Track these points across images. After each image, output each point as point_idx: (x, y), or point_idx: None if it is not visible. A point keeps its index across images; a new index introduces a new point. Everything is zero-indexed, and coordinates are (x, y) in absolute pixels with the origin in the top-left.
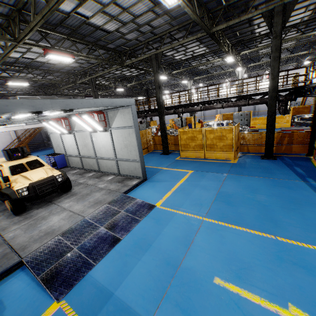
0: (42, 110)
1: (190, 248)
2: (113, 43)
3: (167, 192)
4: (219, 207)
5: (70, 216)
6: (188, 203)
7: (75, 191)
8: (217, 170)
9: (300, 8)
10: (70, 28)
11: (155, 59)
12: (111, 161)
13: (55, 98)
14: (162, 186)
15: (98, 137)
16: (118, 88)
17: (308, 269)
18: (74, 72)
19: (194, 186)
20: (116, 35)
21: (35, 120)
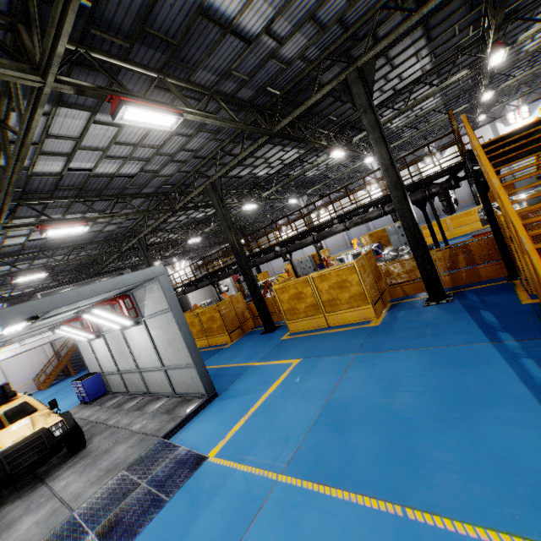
0: None
1: None
2: (149, 186)
3: (239, 419)
4: (317, 441)
5: (52, 512)
6: (265, 440)
7: (91, 448)
8: (342, 349)
9: (406, 58)
10: (74, 188)
11: (213, 190)
12: (159, 372)
13: (98, 280)
14: (236, 406)
15: (132, 336)
16: (191, 239)
17: None
18: (117, 237)
19: (289, 396)
20: (146, 176)
21: (45, 330)
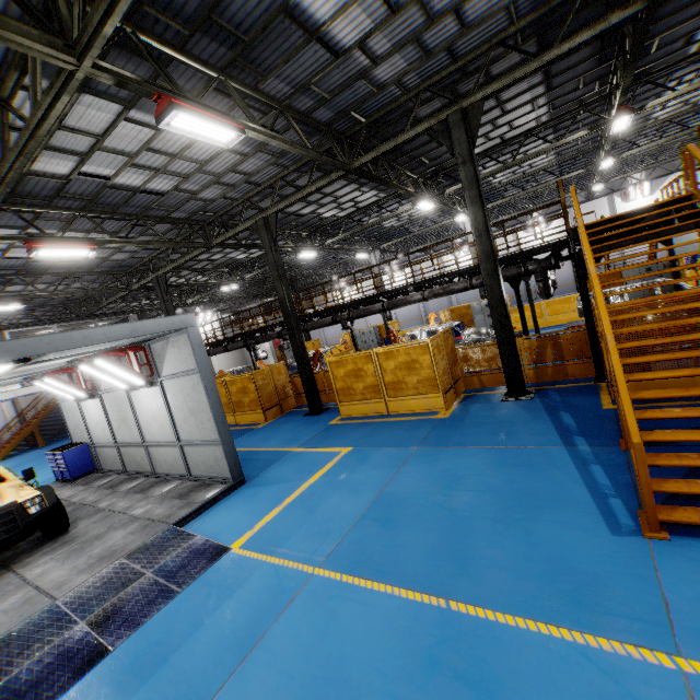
0: None
1: (247, 658)
2: (181, 210)
3: (271, 509)
4: (363, 536)
5: (27, 601)
6: (302, 532)
7: (75, 533)
8: (401, 440)
9: (520, 104)
10: (82, 199)
11: (265, 228)
12: (172, 448)
13: (93, 323)
14: (268, 495)
15: (142, 399)
16: (226, 286)
17: (483, 686)
18: (126, 269)
19: (334, 488)
20: (180, 197)
21: (19, 379)
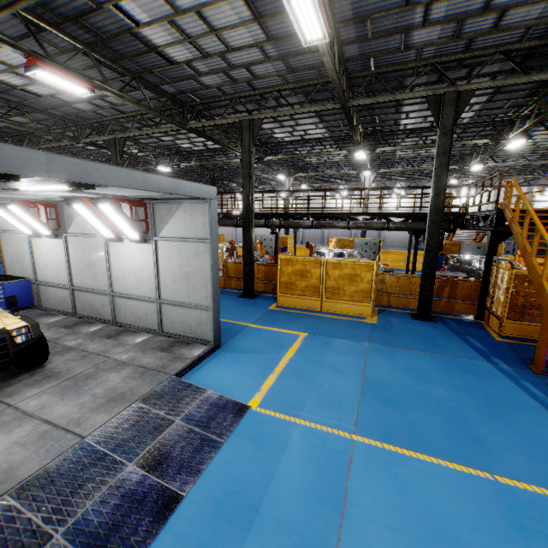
0: (21, 173)
1: (345, 513)
2: (174, 84)
3: (266, 375)
4: (376, 411)
5: (42, 435)
6: (314, 401)
7: (55, 368)
8: (350, 335)
9: None
10: (96, 34)
11: (249, 129)
12: (146, 303)
13: None
14: (254, 362)
15: (123, 252)
16: (163, 167)
17: None
18: (79, 121)
19: (316, 365)
20: (183, 72)
21: None
